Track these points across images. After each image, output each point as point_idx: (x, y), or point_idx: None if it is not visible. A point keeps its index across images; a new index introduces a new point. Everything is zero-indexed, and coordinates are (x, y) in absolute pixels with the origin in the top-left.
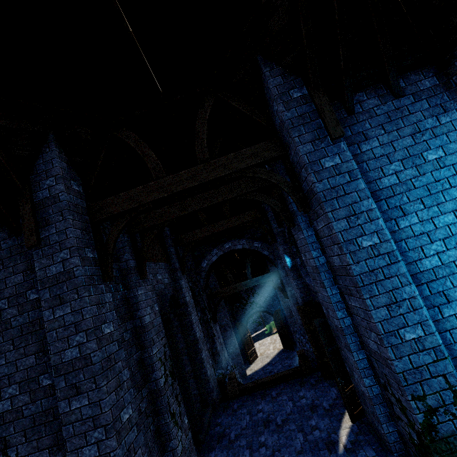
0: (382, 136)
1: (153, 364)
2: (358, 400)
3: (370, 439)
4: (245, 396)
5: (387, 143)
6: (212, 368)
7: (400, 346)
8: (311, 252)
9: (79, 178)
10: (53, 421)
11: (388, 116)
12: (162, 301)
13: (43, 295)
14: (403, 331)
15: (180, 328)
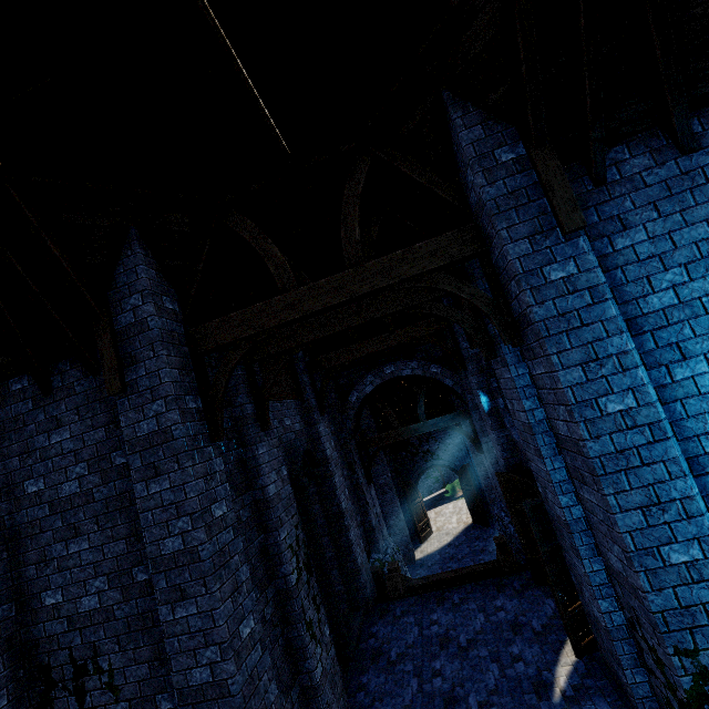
0: (653, 222)
1: (281, 554)
2: (589, 626)
3: (604, 686)
4: (413, 598)
5: (661, 234)
6: (364, 552)
7: (660, 572)
8: (522, 401)
9: (173, 289)
10: (153, 628)
11: (667, 186)
12: (292, 459)
13: (132, 462)
14: (667, 549)
15: (318, 497)
